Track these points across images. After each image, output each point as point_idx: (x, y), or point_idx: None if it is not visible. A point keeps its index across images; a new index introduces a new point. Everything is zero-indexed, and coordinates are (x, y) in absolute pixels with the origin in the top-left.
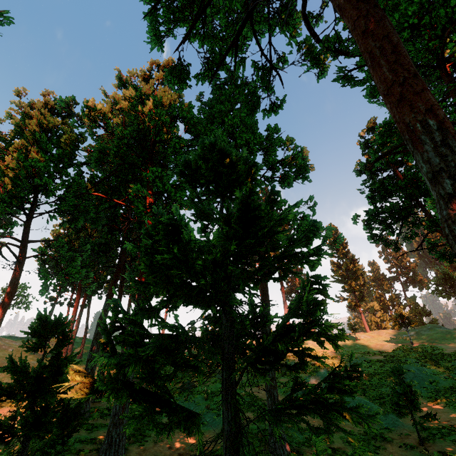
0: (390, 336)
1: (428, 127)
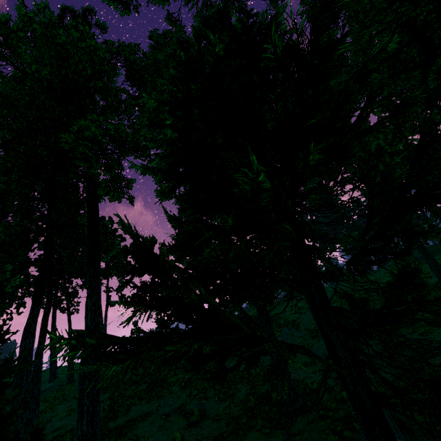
0: None
1: None
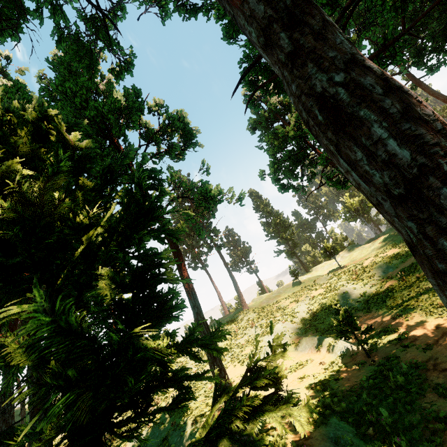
0: (325, 268)
1: None
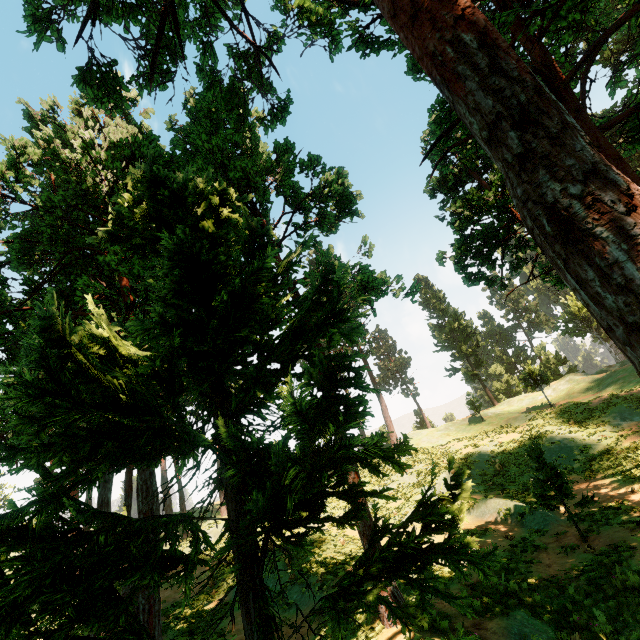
0: (524, 403)
1: (464, 47)
